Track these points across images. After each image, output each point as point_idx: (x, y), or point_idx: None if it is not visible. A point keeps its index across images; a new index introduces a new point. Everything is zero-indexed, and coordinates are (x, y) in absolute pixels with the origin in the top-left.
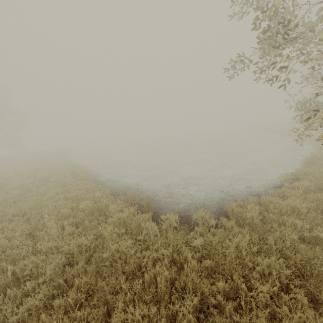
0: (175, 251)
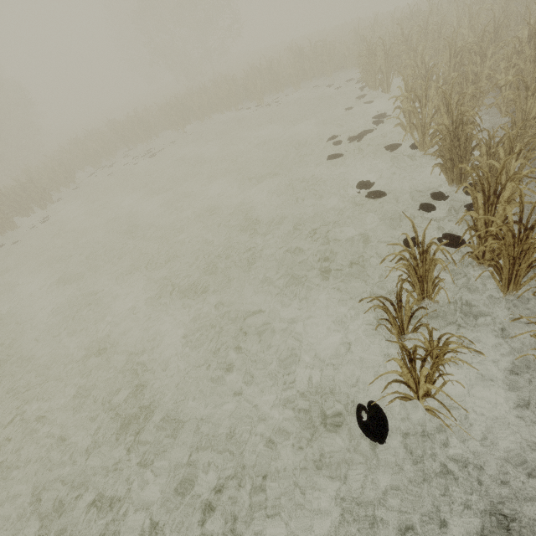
0: None
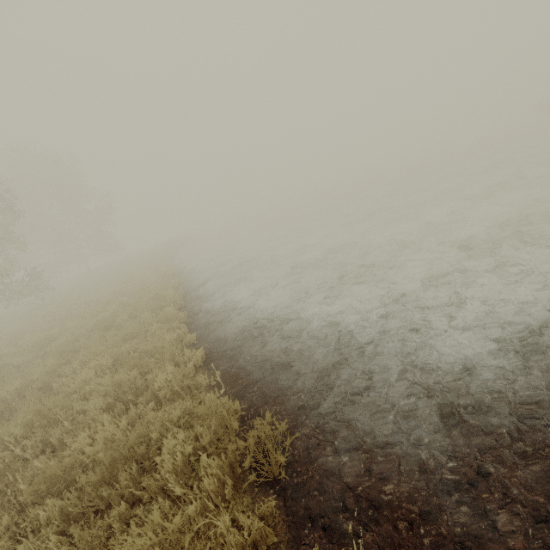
0: None
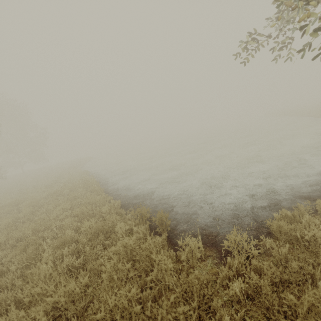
0: (202, 304)
